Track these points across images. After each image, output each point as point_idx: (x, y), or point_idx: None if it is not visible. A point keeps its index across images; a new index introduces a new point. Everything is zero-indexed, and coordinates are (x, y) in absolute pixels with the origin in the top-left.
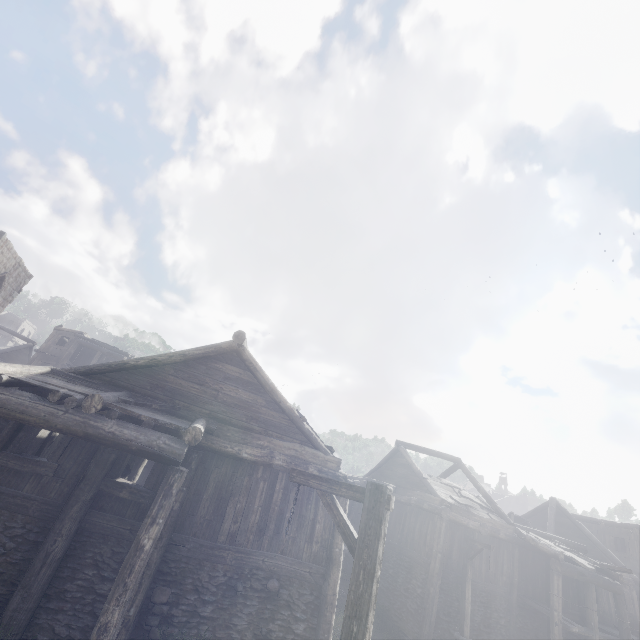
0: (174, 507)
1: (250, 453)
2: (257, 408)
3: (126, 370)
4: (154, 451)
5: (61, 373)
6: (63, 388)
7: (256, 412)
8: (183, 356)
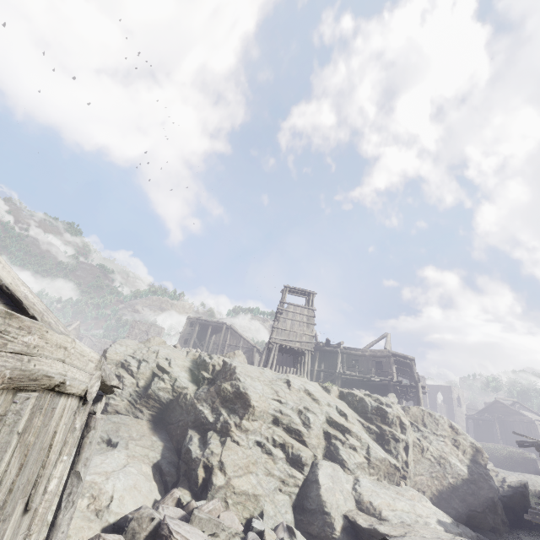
0: (502, 430)
1: (511, 419)
2: (508, 411)
3: (483, 410)
4: (488, 420)
5: (475, 413)
6: (475, 415)
7: (508, 412)
8: (489, 405)
